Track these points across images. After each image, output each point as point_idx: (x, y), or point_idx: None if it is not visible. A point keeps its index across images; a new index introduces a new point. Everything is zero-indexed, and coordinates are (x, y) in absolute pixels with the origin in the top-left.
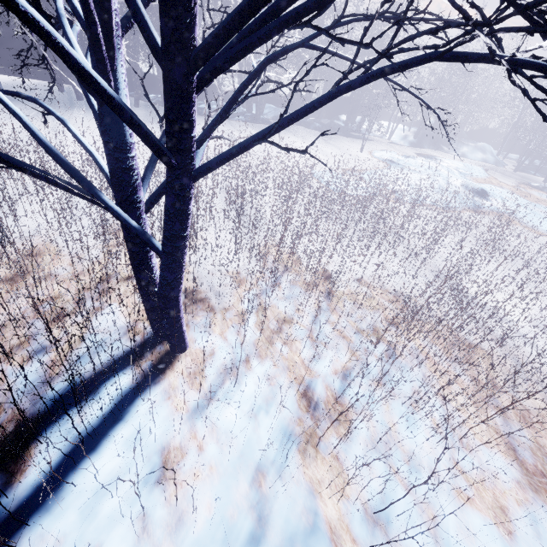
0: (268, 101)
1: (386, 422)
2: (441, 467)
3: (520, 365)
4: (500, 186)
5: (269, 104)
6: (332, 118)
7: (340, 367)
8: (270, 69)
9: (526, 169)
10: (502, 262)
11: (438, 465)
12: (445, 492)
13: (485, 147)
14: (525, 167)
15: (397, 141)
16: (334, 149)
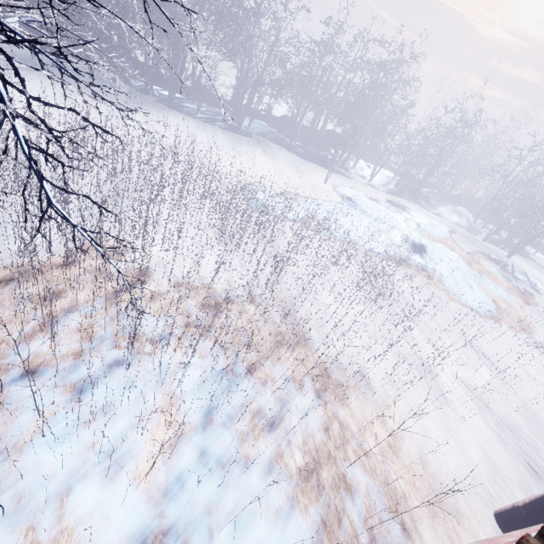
0: (263, 118)
1: (27, 430)
2: (38, 496)
3: (284, 413)
4: (452, 249)
5: (261, 121)
6: (323, 149)
7: (41, 361)
8: (257, 86)
9: (497, 242)
10: (379, 313)
11: (38, 492)
12: (8, 525)
13: (463, 212)
14: (499, 240)
15: (377, 185)
16: (299, 174)
